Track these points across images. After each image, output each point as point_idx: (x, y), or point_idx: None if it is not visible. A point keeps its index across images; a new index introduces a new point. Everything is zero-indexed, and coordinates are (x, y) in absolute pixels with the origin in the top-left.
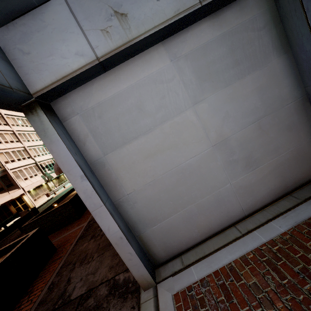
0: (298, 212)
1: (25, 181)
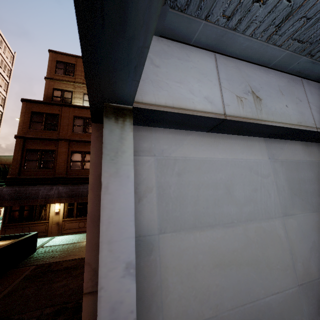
0: None
1: None
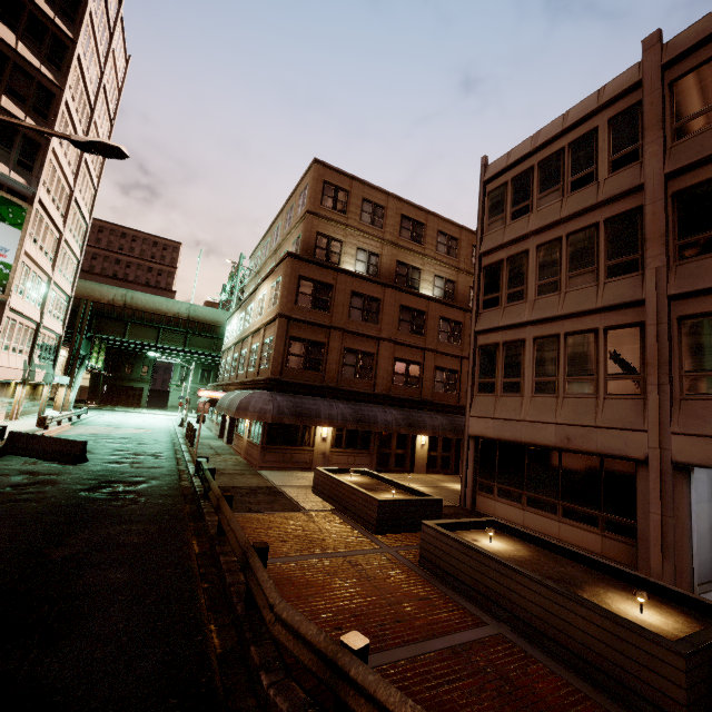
0: None
1: (2, 351)
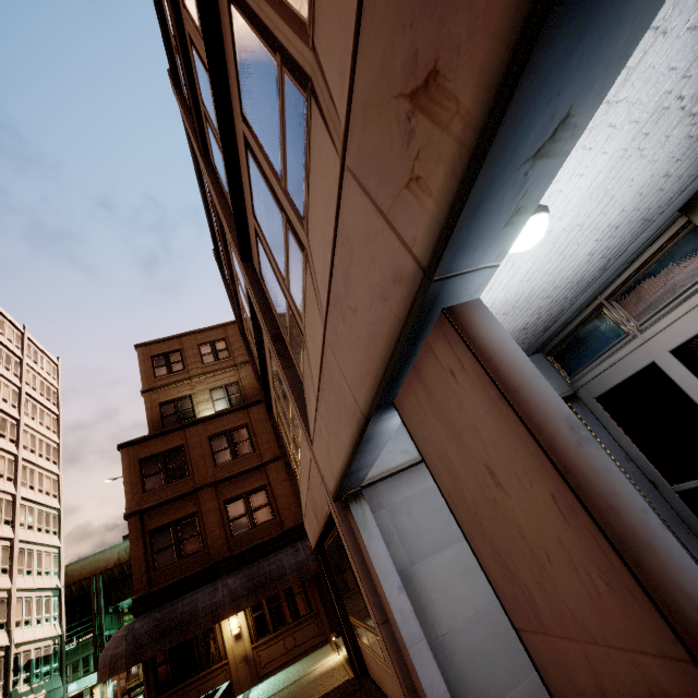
0: None
1: None
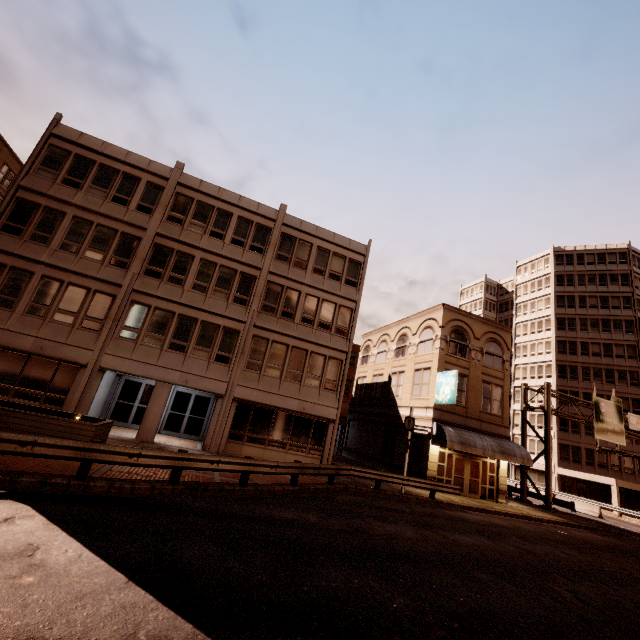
0: None
1: None
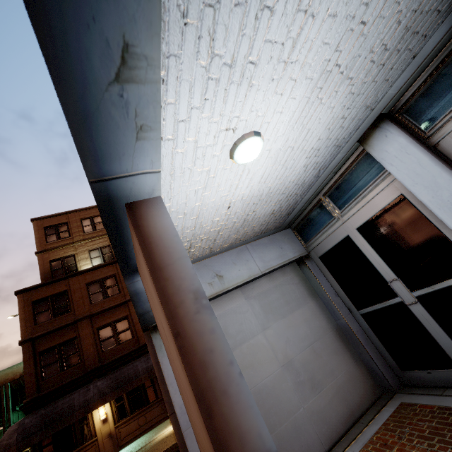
0: (364, 434)
1: None
